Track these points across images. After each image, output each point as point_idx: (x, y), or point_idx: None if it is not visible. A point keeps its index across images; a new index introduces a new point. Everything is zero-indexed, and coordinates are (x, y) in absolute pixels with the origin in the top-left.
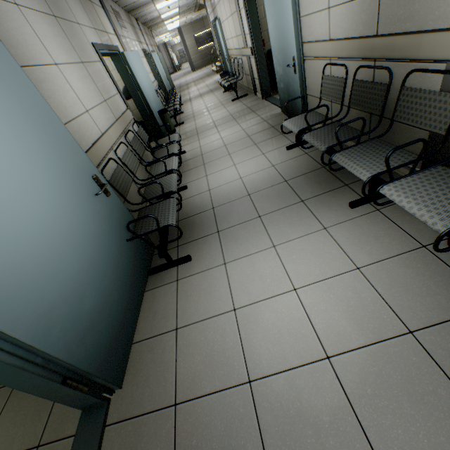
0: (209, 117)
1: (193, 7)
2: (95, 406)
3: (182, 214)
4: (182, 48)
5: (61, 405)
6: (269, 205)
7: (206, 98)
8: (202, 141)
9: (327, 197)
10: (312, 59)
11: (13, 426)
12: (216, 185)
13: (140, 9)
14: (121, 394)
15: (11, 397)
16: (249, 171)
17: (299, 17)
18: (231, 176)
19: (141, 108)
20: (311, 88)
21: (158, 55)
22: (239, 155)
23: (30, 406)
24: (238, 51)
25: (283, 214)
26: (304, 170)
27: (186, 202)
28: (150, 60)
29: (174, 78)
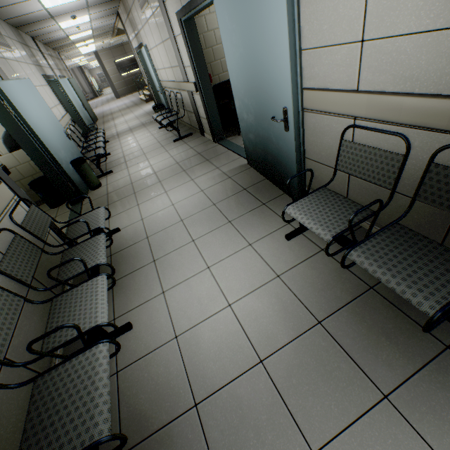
0: (147, 163)
1: (110, 31)
2: None
3: (128, 422)
4: (102, 73)
5: None
6: (319, 407)
7: (138, 134)
8: (143, 208)
9: (434, 389)
10: (311, 111)
11: None
12: (186, 322)
13: (36, 25)
14: None
15: None
16: (241, 288)
17: (299, 51)
18: (210, 297)
19: (40, 162)
20: (304, 148)
21: (70, 81)
22: (210, 244)
23: None
24: (175, 84)
25: (365, 447)
26: (340, 293)
27: (134, 377)
28: (58, 87)
29: (95, 104)
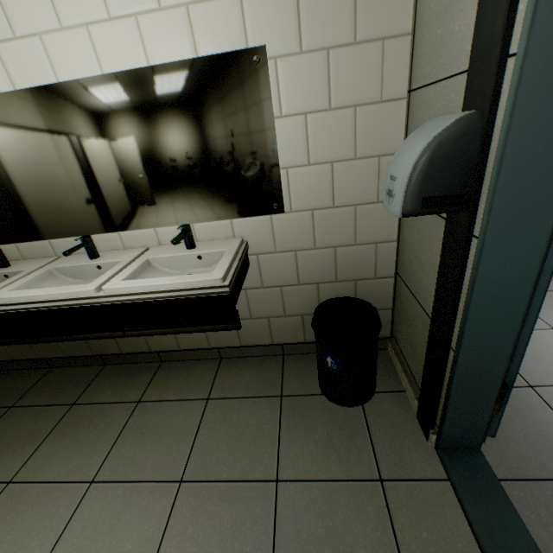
0: None
1: None
2: (458, 449)
3: None
4: None
5: (385, 437)
6: None
7: None
8: None
9: None
10: None
11: (313, 445)
12: None
13: None
14: (493, 446)
15: (285, 411)
16: None
17: None
18: None
19: None
20: None
21: None
22: None
23: (327, 427)
24: None
25: None
26: None
27: None
28: None
29: None
